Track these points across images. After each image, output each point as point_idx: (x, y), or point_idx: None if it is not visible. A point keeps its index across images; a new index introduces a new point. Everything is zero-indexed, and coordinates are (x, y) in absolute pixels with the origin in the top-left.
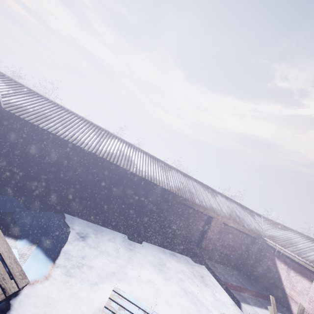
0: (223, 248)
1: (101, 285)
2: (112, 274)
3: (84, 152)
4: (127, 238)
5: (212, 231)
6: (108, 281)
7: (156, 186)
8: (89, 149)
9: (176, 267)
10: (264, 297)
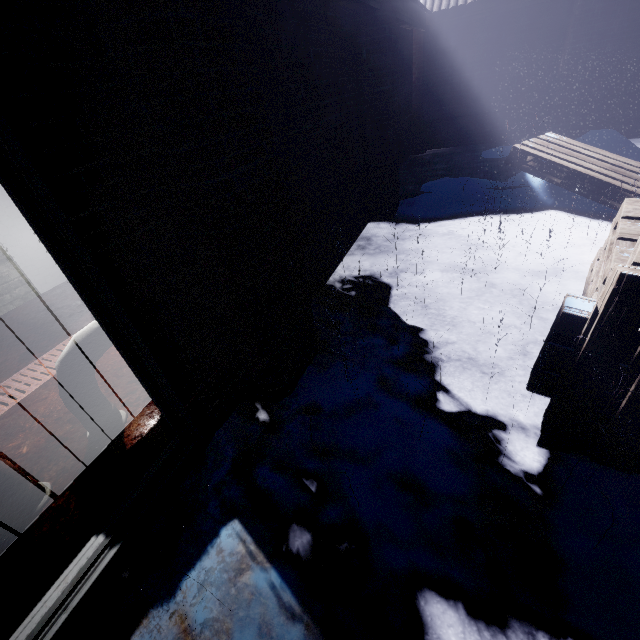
0: None
1: None
2: None
3: None
4: None
5: None
6: None
7: None
8: None
9: None
10: None
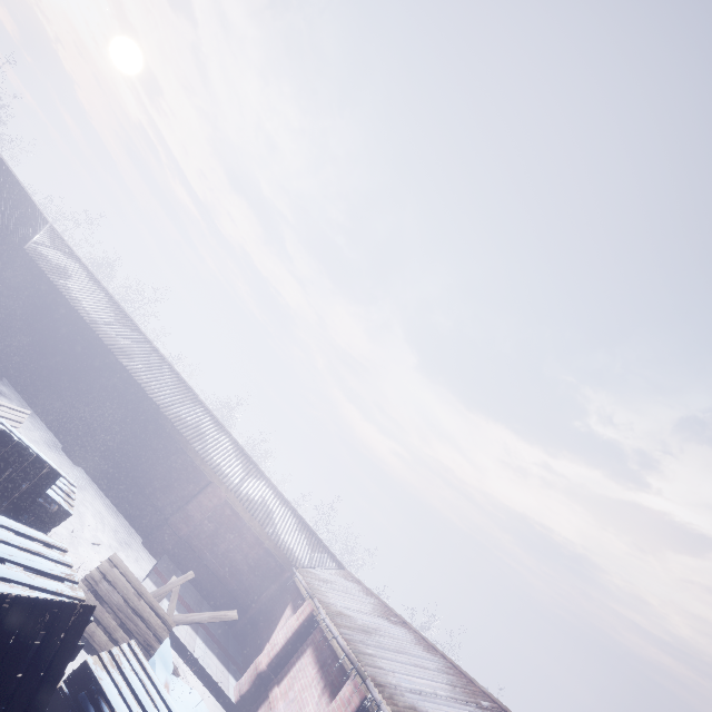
0: (214, 556)
1: None
2: None
3: (78, 318)
4: (61, 448)
5: (198, 504)
6: None
7: (145, 394)
8: (85, 317)
9: (98, 508)
10: (220, 645)
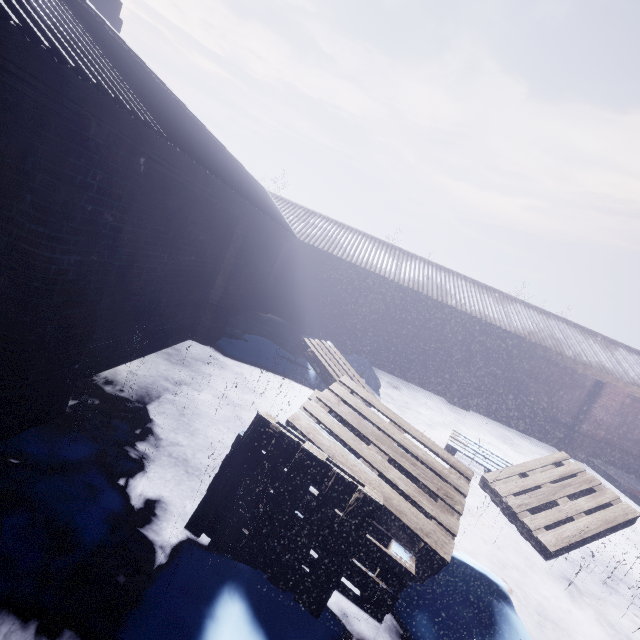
0: (631, 443)
1: (435, 430)
2: (443, 425)
3: (384, 282)
4: (447, 402)
5: (602, 407)
6: (441, 429)
7: (490, 326)
8: (390, 278)
9: (531, 449)
10: None
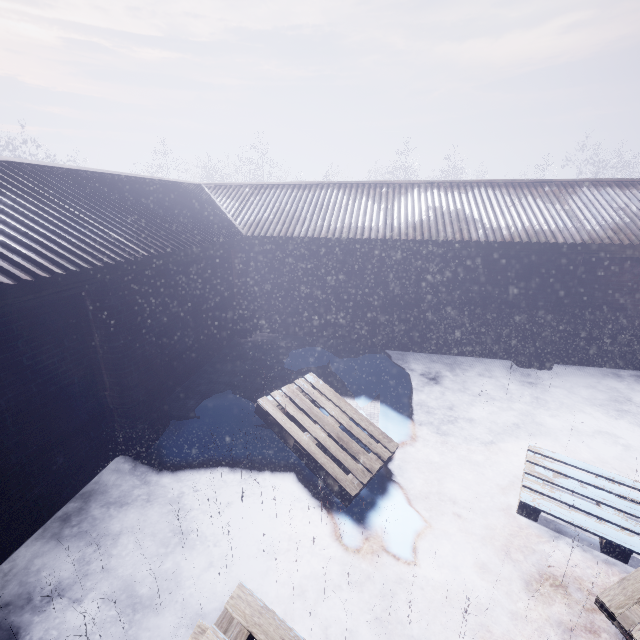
0: None
1: (501, 444)
2: (513, 426)
3: (373, 244)
4: (515, 366)
5: None
6: (511, 438)
7: (548, 246)
8: (379, 236)
9: None
10: None
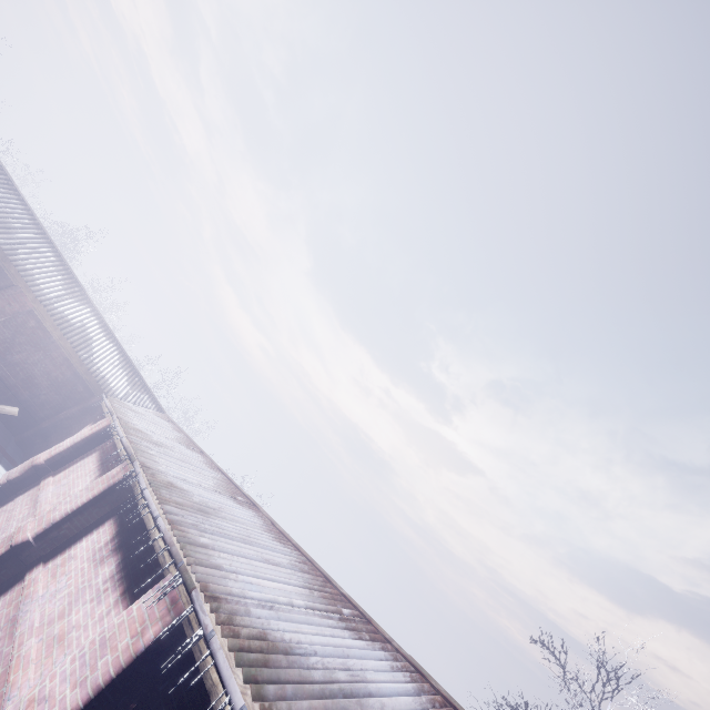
0: (6, 364)
1: None
2: None
3: None
4: None
5: None
6: None
7: None
8: None
9: None
10: None
